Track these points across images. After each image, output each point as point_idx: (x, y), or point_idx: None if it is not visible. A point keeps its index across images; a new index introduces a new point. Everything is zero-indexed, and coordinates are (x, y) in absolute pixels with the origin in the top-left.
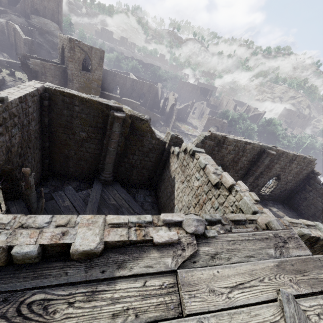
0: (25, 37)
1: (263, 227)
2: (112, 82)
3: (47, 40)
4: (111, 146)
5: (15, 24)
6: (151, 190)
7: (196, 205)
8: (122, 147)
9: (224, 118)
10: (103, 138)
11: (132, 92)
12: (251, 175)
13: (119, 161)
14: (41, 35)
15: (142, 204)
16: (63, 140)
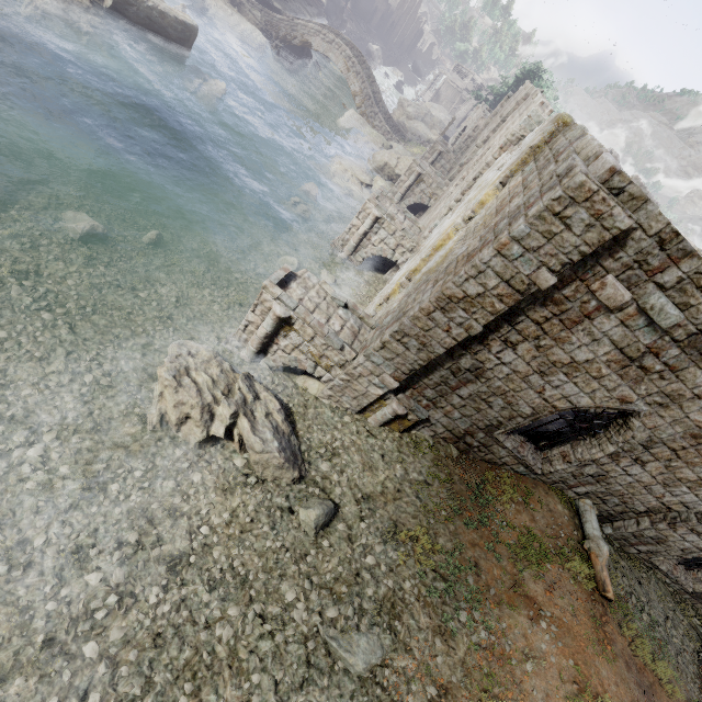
0: None
1: None
2: None
3: None
4: None
5: None
6: None
7: None
8: None
9: None
10: None
11: None
12: None
13: None
14: None
15: None
16: None
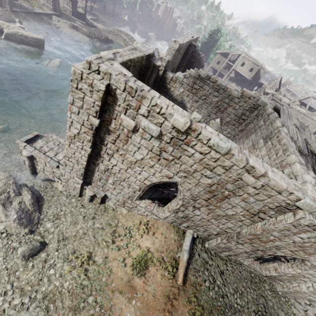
0: None
1: (273, 109)
2: None
3: None
4: None
5: None
6: None
7: (217, 112)
8: None
9: None
10: None
11: None
12: (180, 68)
13: None
14: None
15: None
16: None
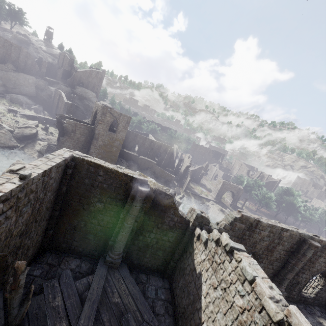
0: (67, 101)
1: None
2: (133, 141)
3: (84, 103)
4: (128, 222)
5: (62, 92)
6: (164, 278)
7: None
8: (140, 223)
9: (239, 183)
10: (120, 211)
11: (150, 151)
12: (290, 270)
13: (133, 238)
14: (80, 100)
15: (153, 303)
16: (76, 209)
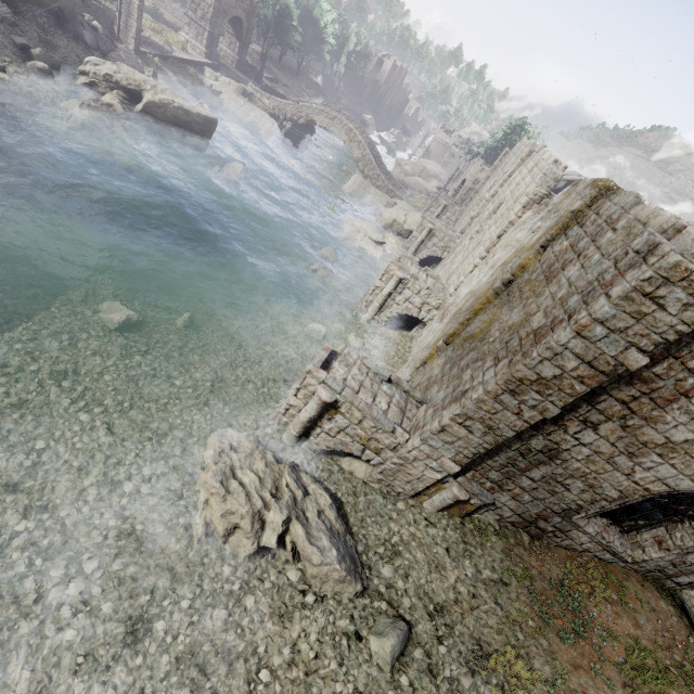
0: None
1: None
2: None
3: None
4: None
5: None
6: None
7: None
8: None
9: None
10: None
11: None
12: None
13: None
14: None
15: None
16: None
